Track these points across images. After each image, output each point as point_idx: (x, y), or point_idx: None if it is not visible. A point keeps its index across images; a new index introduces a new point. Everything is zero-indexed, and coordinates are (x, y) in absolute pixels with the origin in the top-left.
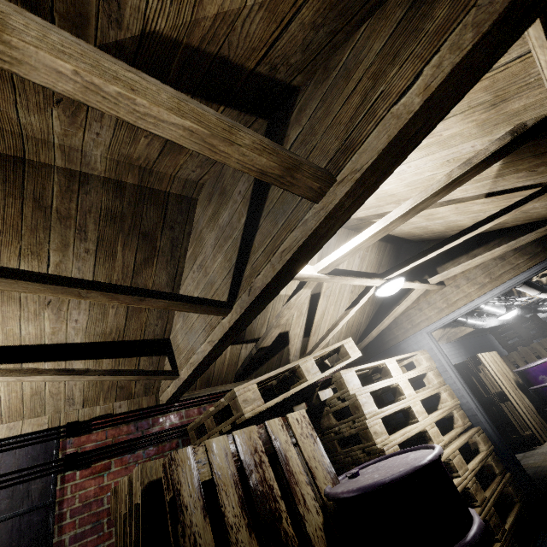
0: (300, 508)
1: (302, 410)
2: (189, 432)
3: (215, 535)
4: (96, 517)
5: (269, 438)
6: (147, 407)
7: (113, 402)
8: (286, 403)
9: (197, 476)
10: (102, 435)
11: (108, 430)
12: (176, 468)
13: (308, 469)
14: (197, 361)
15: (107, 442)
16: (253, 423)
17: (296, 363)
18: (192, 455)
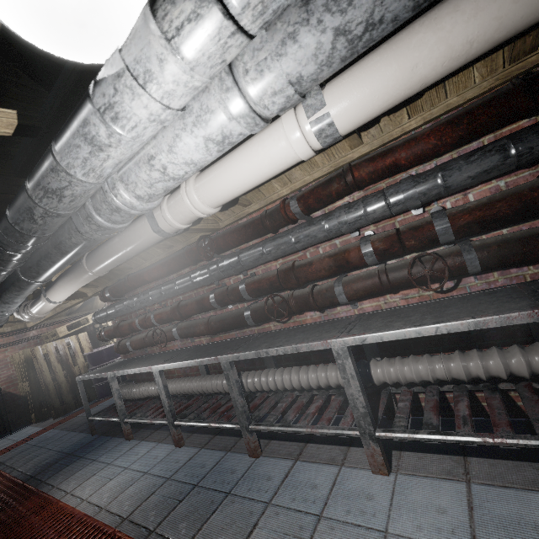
0: (76, 357)
1: (85, 332)
2: (42, 337)
3: (49, 364)
4: (6, 364)
5: (70, 341)
6: (21, 329)
7: (4, 328)
8: (93, 323)
9: (42, 352)
10: (2, 340)
11: (4, 338)
12: (35, 351)
13: (83, 348)
14: (42, 320)
15: (5, 342)
16: (75, 331)
17: (86, 317)
18: (40, 348)
